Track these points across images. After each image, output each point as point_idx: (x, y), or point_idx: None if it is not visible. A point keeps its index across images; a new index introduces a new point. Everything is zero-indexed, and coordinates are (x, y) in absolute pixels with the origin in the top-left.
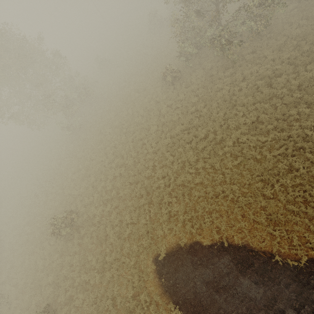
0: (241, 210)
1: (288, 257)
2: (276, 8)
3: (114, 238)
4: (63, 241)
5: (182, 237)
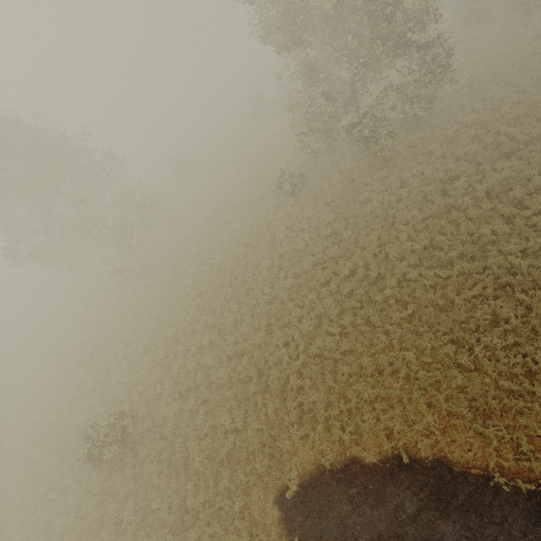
0: (425, 395)
1: (517, 476)
2: (437, 88)
3: (201, 460)
4: (105, 473)
5: (327, 450)
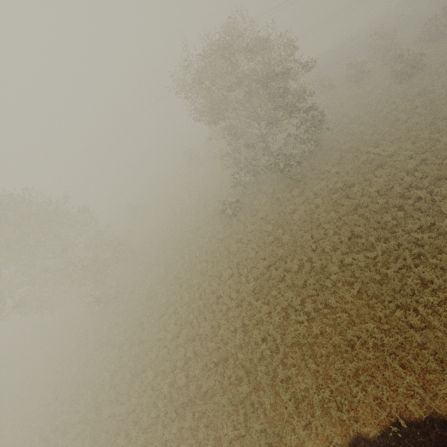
0: (395, 358)
1: None
2: (320, 132)
3: None
4: None
5: (332, 434)
